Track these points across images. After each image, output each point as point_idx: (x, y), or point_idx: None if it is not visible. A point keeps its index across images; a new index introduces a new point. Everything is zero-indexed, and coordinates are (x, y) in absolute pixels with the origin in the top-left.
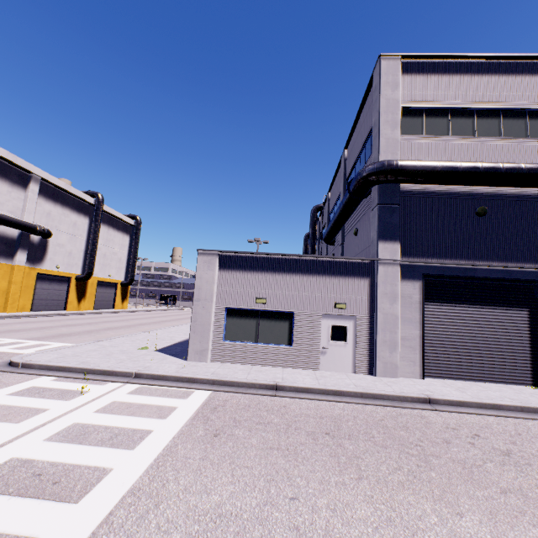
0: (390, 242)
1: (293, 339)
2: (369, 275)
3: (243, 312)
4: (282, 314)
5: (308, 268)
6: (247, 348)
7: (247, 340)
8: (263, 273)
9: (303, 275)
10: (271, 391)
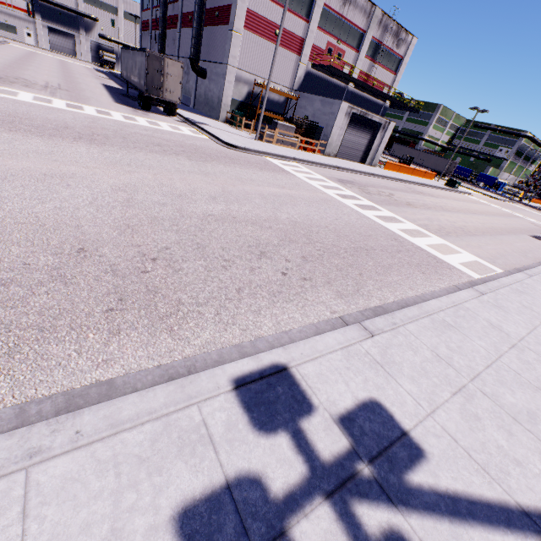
0: (38, 15)
1: (18, 34)
2: (35, 22)
3: (2, 23)
4: (13, 27)
5: (18, 16)
6: (6, 33)
7: (5, 31)
8: (5, 14)
9: (17, 18)
10: (13, 41)
